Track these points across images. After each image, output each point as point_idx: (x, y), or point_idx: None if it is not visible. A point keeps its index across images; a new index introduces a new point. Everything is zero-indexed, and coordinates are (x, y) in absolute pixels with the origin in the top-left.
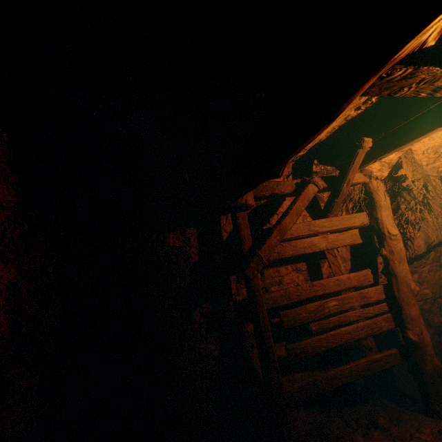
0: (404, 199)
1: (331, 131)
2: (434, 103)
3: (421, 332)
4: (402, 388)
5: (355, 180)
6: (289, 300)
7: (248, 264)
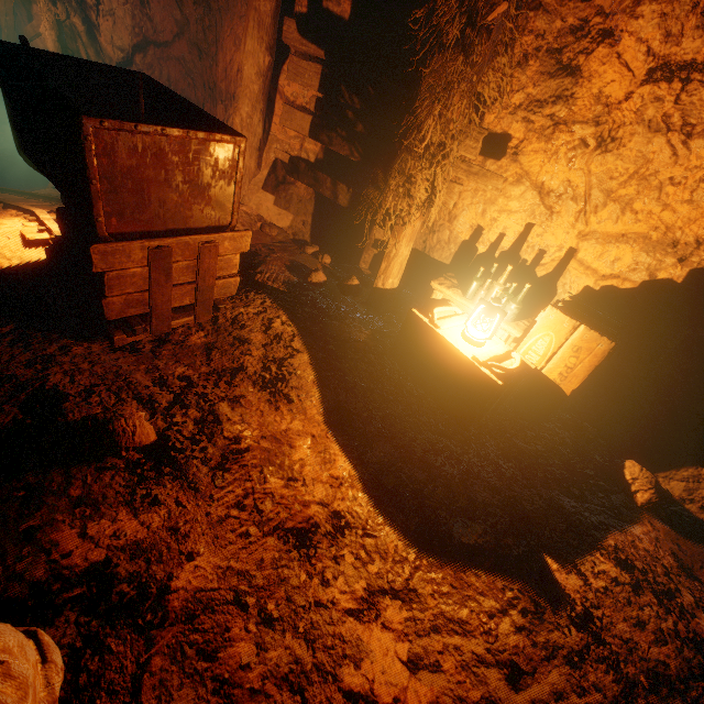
0: None
1: None
2: None
3: None
4: None
5: None
6: None
7: None
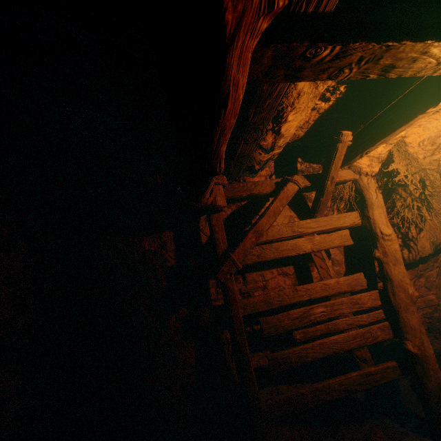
0: (399, 196)
1: (307, 126)
2: (407, 87)
3: (422, 343)
4: (410, 406)
5: (342, 177)
6: (270, 305)
7: (220, 268)
